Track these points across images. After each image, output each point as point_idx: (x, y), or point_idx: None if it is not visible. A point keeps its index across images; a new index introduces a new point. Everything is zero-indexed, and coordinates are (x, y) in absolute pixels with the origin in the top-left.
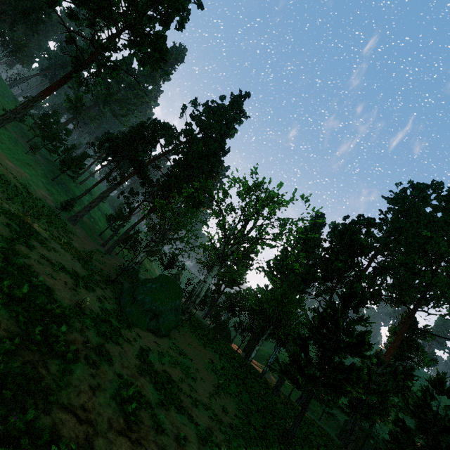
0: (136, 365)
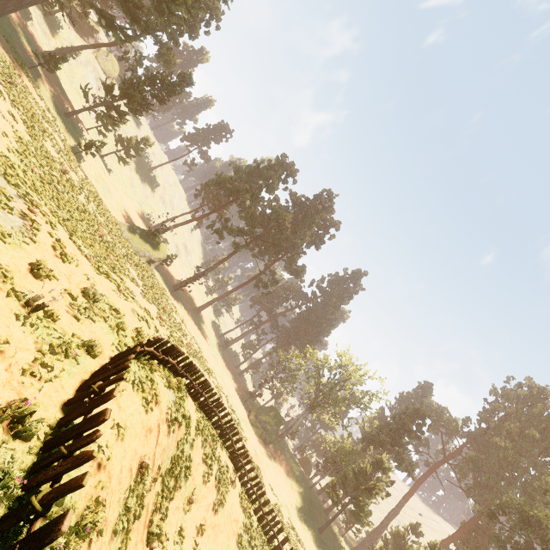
0: (258, 449)
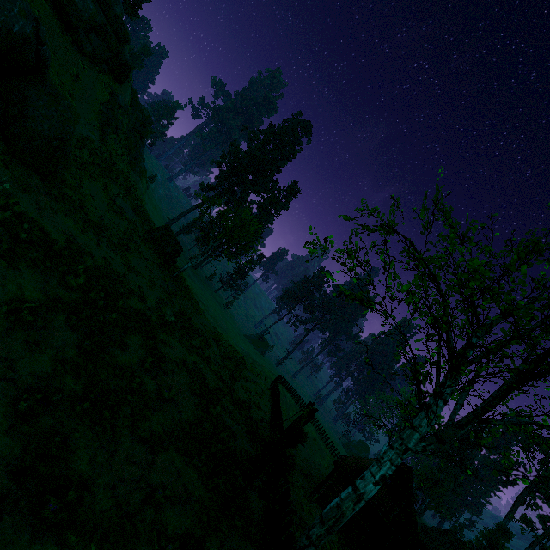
0: None
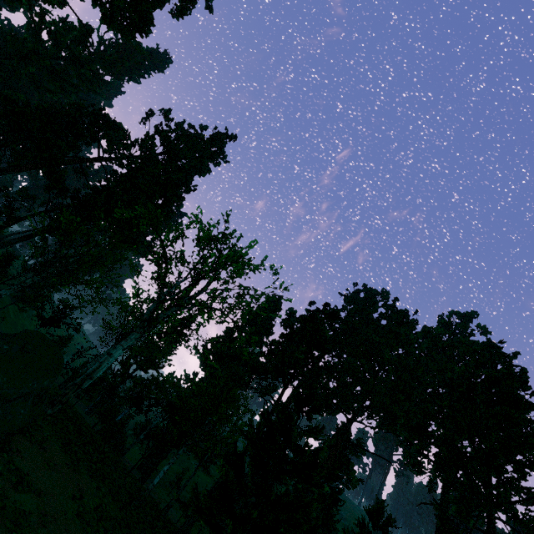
0: None
